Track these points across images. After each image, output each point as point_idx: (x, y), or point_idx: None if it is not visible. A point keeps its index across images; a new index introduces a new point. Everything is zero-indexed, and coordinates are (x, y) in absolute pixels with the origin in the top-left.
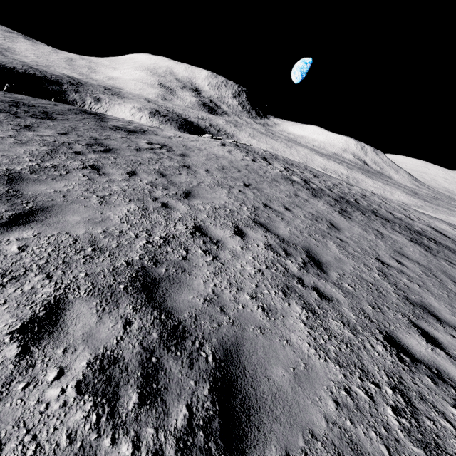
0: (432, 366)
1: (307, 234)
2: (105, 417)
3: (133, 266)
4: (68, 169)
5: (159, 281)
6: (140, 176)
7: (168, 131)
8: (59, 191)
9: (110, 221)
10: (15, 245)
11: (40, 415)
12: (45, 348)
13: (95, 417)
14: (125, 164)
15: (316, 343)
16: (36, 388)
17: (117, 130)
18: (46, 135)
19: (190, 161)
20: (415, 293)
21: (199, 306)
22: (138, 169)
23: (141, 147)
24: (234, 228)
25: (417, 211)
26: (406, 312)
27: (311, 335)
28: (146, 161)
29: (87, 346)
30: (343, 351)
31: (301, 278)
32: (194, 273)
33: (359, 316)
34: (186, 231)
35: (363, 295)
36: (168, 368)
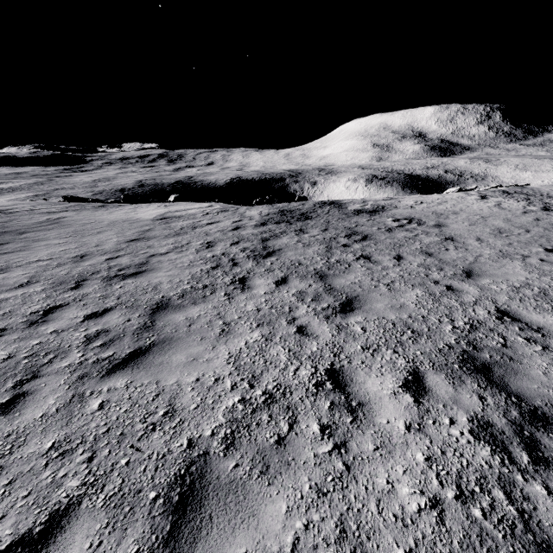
0: None
1: None
2: (507, 461)
3: (455, 349)
4: (348, 263)
5: (488, 365)
6: (407, 259)
7: (405, 199)
8: (354, 282)
9: (407, 307)
10: (357, 327)
11: (456, 443)
12: (429, 401)
13: (499, 458)
14: (387, 248)
15: None
16: (441, 426)
17: (360, 214)
18: (316, 235)
19: (450, 231)
20: None
21: (551, 396)
22: (401, 252)
23: (390, 226)
24: None
25: None
26: None
27: None
28: (403, 241)
29: (458, 407)
30: None
31: None
32: (525, 362)
33: None
34: (490, 316)
35: None
36: (546, 444)
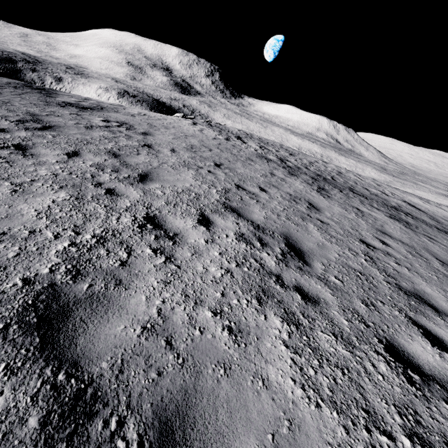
0: (446, 383)
1: (285, 218)
2: None
3: (34, 286)
4: None
5: (72, 306)
6: (84, 157)
7: (132, 109)
8: None
9: (20, 217)
10: None
11: None
12: None
13: None
14: (67, 143)
15: (304, 377)
16: None
17: (67, 106)
18: None
19: (153, 140)
20: (405, 278)
21: (132, 341)
22: (83, 149)
23: (93, 124)
24: (198, 216)
25: (390, 187)
26: (402, 306)
27: (295, 363)
28: (96, 140)
29: None
30: (339, 383)
31: (279, 275)
32: (135, 285)
33: (352, 321)
34: (133, 225)
35: (353, 289)
36: None
